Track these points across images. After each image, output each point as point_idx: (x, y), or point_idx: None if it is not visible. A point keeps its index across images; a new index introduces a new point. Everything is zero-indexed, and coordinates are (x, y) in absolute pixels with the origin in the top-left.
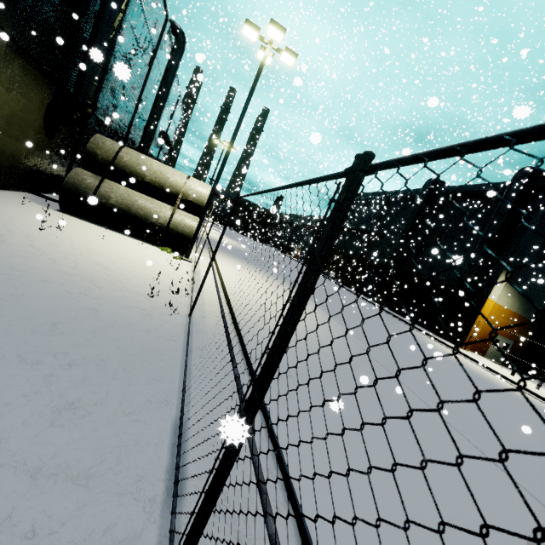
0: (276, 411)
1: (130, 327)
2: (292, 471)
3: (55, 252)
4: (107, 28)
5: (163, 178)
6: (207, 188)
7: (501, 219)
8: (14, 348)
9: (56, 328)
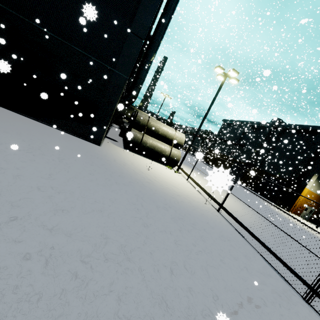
0: (279, 255)
1: (217, 221)
2: (300, 275)
3: (161, 182)
4: (148, 62)
5: (166, 132)
6: (183, 136)
7: (316, 146)
8: (215, 235)
9: (210, 225)
